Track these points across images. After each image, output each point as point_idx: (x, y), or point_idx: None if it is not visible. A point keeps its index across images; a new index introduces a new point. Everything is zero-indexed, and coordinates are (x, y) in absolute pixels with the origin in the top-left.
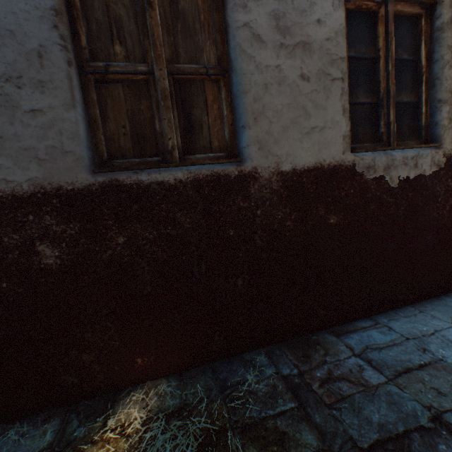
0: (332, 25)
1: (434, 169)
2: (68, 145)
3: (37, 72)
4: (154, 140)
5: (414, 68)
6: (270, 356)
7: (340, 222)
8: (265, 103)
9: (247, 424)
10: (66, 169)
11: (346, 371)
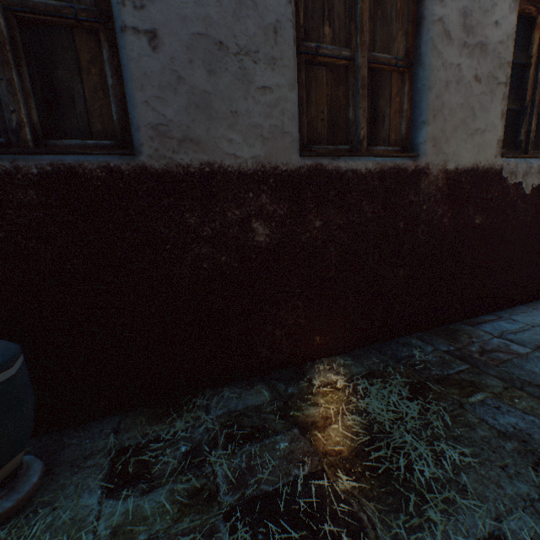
0: (506, 29)
1: None
2: (287, 126)
3: (271, 48)
4: (344, 128)
5: None
6: (421, 340)
7: (483, 223)
8: (444, 101)
9: (437, 378)
10: (283, 150)
11: (495, 347)
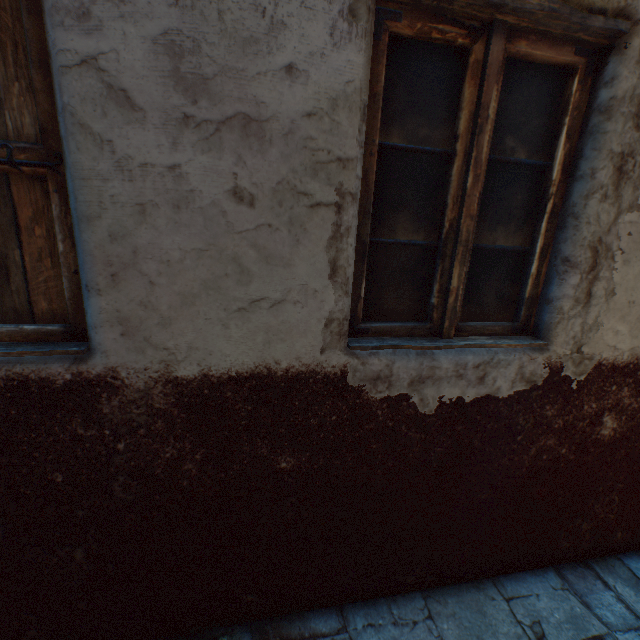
0: (328, 82)
1: (521, 386)
2: None
3: None
4: None
5: (536, 180)
6: None
7: (303, 467)
8: (141, 244)
9: None
10: None
11: None
